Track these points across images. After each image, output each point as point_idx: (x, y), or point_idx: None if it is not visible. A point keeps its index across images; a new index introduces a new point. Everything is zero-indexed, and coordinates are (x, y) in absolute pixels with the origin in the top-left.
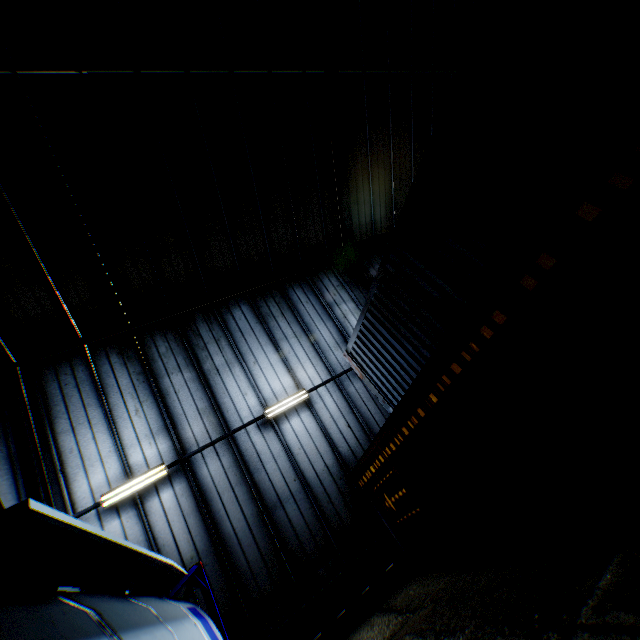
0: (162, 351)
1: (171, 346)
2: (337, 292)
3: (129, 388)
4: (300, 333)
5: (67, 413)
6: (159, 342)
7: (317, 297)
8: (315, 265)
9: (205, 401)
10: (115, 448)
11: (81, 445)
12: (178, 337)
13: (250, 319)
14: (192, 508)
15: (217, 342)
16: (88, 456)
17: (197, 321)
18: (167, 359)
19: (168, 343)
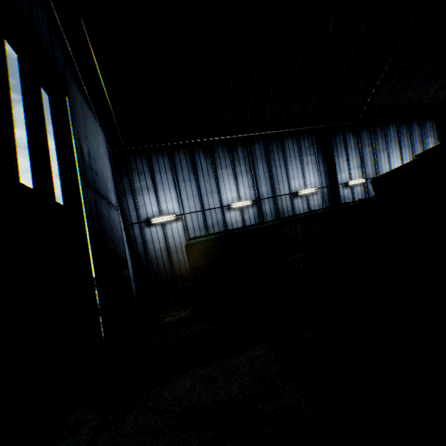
0: (364, 136)
1: (367, 135)
2: (429, 131)
3: (353, 148)
4: (409, 146)
5: (336, 150)
6: (363, 132)
7: (420, 130)
8: (429, 114)
9: (373, 162)
10: (347, 168)
11: (339, 163)
12: (369, 132)
13: (394, 132)
14: (364, 195)
15: (381, 139)
16: (340, 167)
17: (376, 127)
18: (365, 140)
19: (366, 133)
